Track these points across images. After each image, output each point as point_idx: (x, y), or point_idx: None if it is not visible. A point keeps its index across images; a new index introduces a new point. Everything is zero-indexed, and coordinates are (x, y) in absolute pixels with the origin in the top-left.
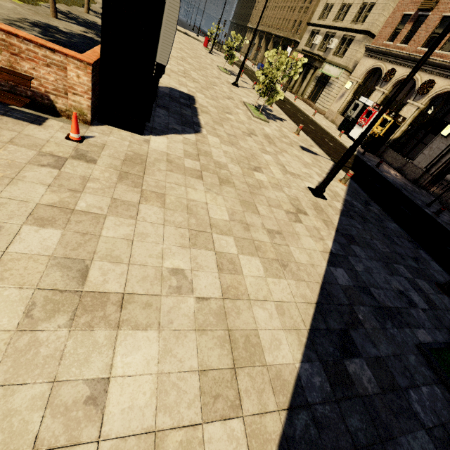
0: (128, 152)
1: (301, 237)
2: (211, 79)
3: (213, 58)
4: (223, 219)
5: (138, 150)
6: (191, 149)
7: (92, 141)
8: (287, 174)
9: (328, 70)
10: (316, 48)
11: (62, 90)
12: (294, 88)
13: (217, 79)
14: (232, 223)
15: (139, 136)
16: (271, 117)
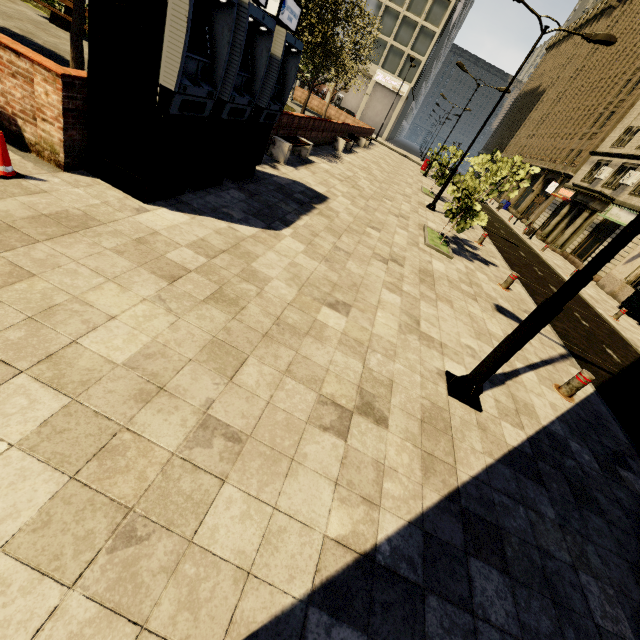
0: (73, 210)
1: (302, 472)
2: (390, 193)
3: (424, 180)
4: (107, 355)
5: (99, 213)
6: (220, 241)
7: (29, 183)
8: (412, 335)
9: (615, 215)
10: (600, 184)
11: (30, 113)
12: (550, 236)
13: (402, 196)
14: (117, 372)
15: (137, 202)
16: (464, 254)
